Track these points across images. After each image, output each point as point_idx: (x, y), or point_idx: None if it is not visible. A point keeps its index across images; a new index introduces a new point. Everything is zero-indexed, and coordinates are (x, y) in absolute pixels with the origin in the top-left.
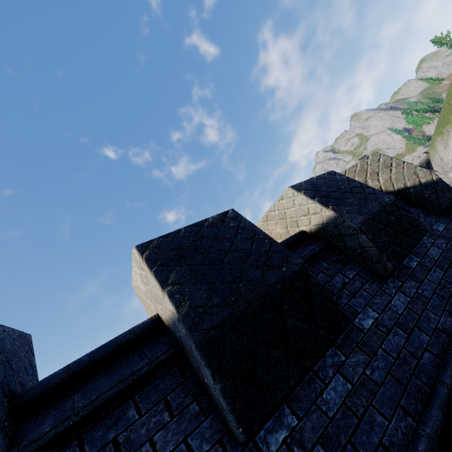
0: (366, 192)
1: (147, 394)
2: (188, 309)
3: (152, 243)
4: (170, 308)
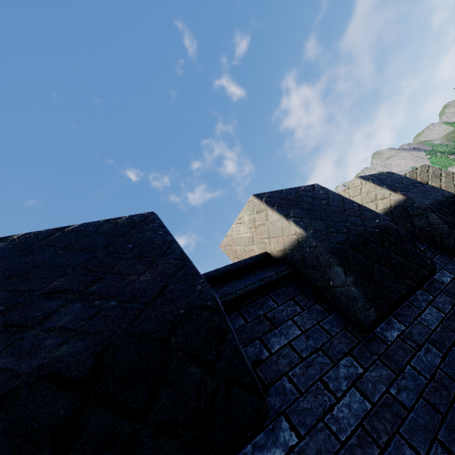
0: (426, 187)
1: (278, 294)
2: (313, 231)
3: (265, 194)
4: (298, 230)
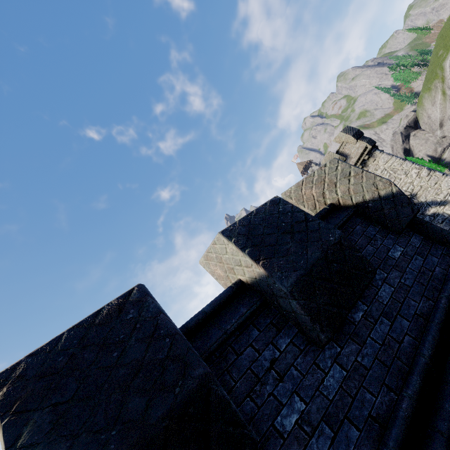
0: (309, 229)
1: None
2: None
3: (16, 369)
4: None
